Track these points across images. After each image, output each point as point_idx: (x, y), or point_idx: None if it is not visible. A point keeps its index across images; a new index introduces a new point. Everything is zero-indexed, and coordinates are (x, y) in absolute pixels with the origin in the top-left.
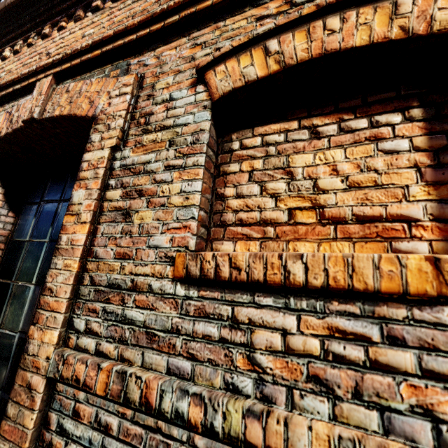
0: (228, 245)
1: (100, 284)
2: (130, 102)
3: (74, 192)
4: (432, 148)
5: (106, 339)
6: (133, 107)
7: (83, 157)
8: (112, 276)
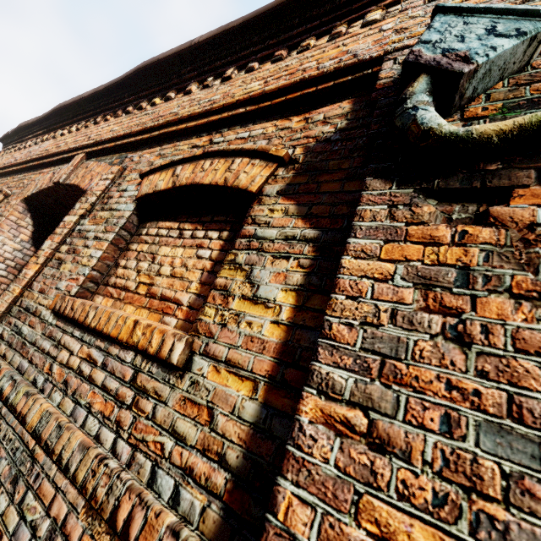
0: (100, 299)
1: (23, 307)
2: (109, 186)
3: (46, 241)
4: (216, 260)
5: (5, 343)
6: (108, 189)
7: (64, 218)
8: (30, 303)
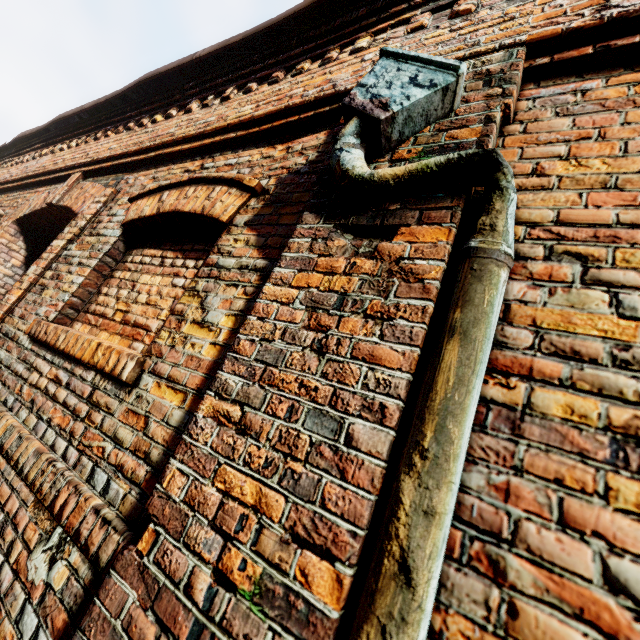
0: (79, 325)
1: (2, 332)
2: (100, 209)
3: (32, 266)
4: None
5: None
6: (99, 213)
7: (52, 243)
8: (10, 328)
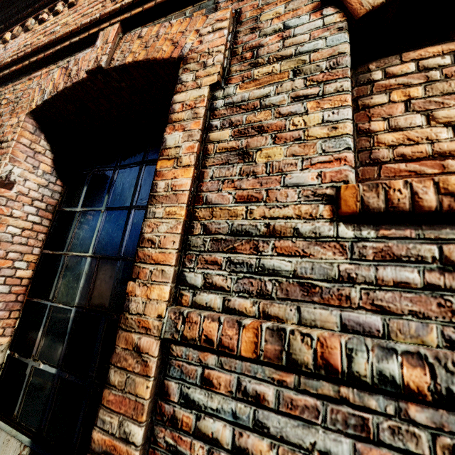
0: None
1: (218, 232)
2: (227, 38)
3: (167, 135)
4: None
5: (238, 294)
6: (231, 43)
7: (173, 99)
8: (235, 223)
